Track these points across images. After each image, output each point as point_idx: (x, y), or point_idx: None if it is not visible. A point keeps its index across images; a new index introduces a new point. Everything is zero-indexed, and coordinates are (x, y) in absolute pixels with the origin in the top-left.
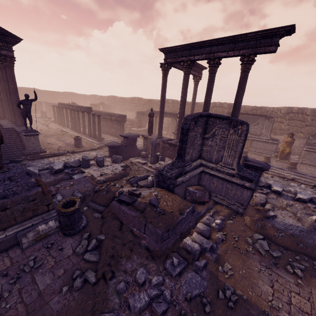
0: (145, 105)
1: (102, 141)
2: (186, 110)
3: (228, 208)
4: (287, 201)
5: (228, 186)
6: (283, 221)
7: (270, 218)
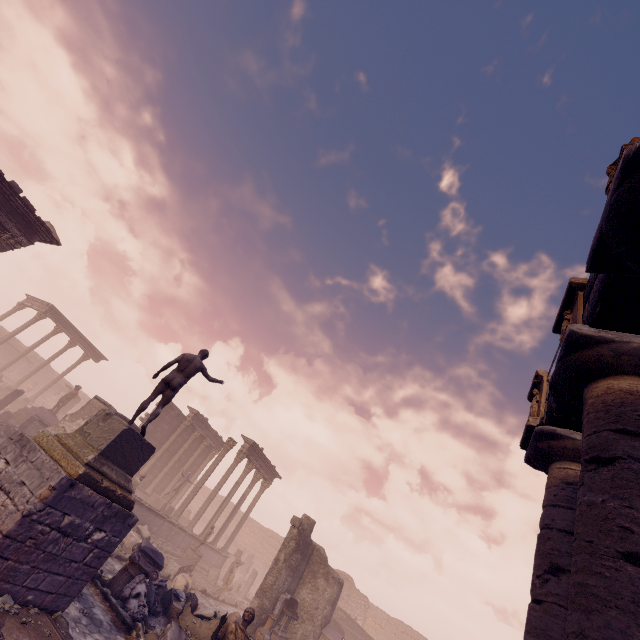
0: None
1: None
2: None
3: None
4: None
5: None
6: None
7: None
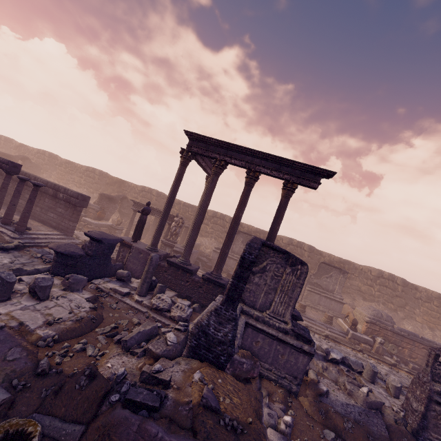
0: (112, 186)
1: (26, 233)
2: (177, 211)
3: (279, 385)
4: (320, 362)
5: (279, 348)
6: (338, 399)
7: (325, 396)
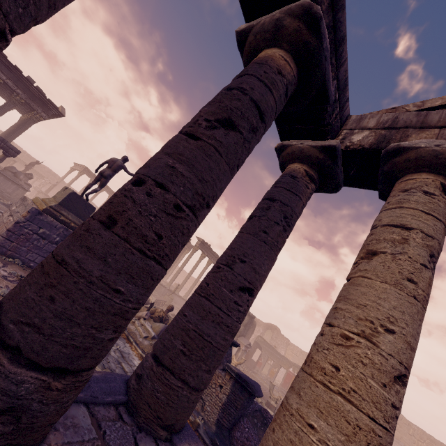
0: None
1: None
2: (20, 156)
3: None
4: None
5: None
6: None
7: None
